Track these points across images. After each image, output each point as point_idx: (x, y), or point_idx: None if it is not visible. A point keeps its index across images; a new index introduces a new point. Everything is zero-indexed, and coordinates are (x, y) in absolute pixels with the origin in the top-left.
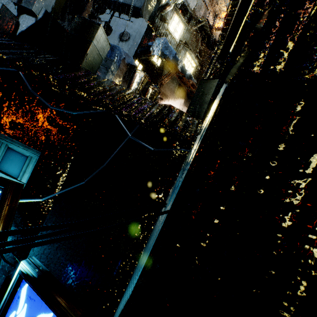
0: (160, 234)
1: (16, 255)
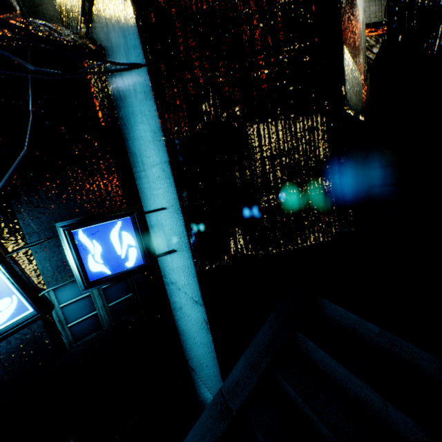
0: (151, 82)
1: (37, 241)
